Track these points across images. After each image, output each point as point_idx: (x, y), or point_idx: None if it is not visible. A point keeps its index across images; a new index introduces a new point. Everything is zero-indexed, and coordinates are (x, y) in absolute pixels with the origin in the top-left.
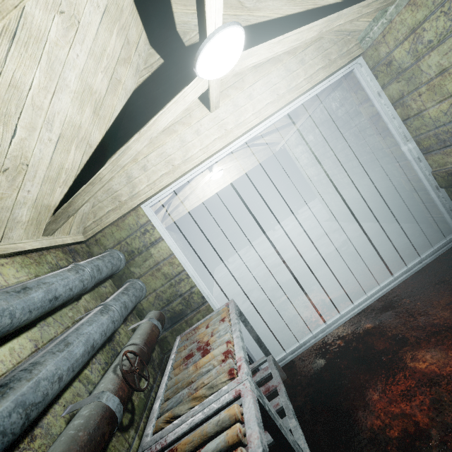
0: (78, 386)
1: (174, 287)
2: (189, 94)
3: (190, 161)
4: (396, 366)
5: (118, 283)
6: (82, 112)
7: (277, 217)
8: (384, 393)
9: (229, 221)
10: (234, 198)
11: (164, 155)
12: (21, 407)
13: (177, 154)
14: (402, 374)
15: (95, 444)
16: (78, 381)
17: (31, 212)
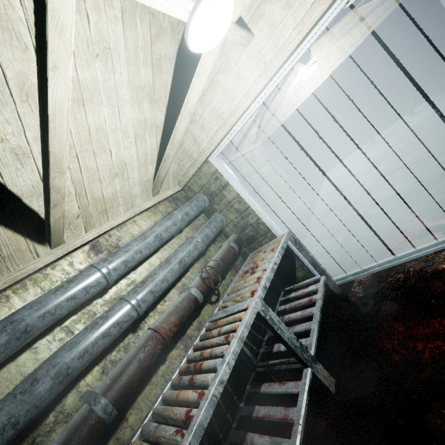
0: (184, 281)
1: (245, 219)
2: (206, 61)
3: (236, 111)
4: (439, 312)
5: (208, 216)
6: (142, 109)
7: (422, 91)
8: (410, 329)
9: (345, 113)
10: (353, 80)
11: (214, 111)
12: (150, 292)
13: (224, 106)
14: (439, 321)
15: (186, 310)
16: (184, 278)
17: (140, 187)
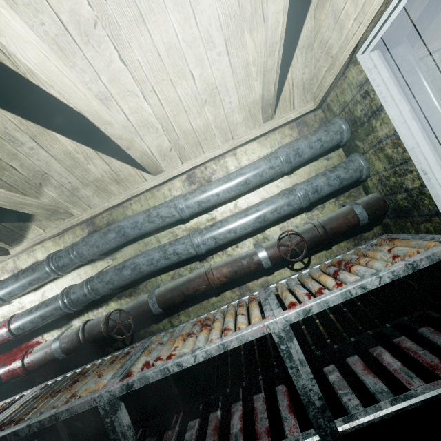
0: (267, 234)
1: (399, 177)
2: None
3: None
4: None
5: (347, 154)
6: None
7: None
8: None
9: None
10: None
11: None
12: (213, 238)
13: None
14: None
15: (242, 268)
16: (269, 231)
17: (242, 113)
